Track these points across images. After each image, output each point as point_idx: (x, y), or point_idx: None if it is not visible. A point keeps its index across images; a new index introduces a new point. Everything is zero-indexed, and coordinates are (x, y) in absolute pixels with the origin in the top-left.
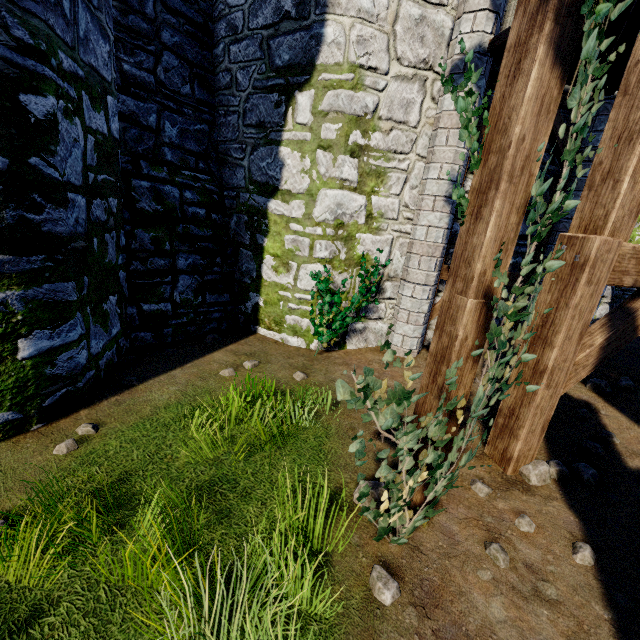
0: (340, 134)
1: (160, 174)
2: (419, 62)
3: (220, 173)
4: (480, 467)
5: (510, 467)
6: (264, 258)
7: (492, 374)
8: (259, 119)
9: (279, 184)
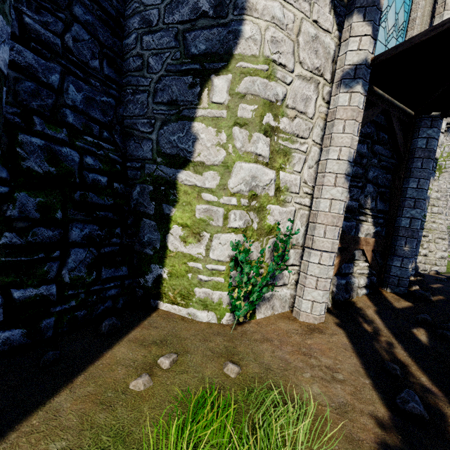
0: (255, 114)
1: (57, 134)
2: (314, 69)
3: (124, 145)
4: None
5: None
6: (170, 228)
7: None
8: (171, 97)
9: (191, 156)
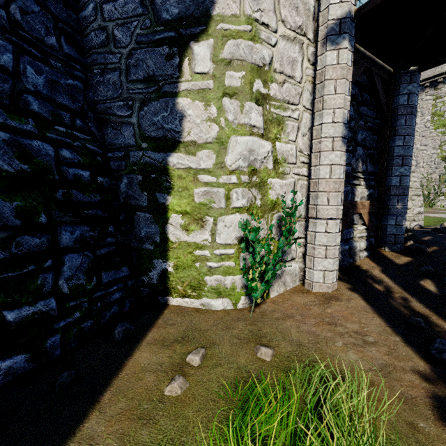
0: (244, 81)
1: (23, 125)
2: (297, 27)
3: (101, 134)
4: None
5: None
6: (169, 218)
7: None
8: (147, 73)
9: (180, 136)
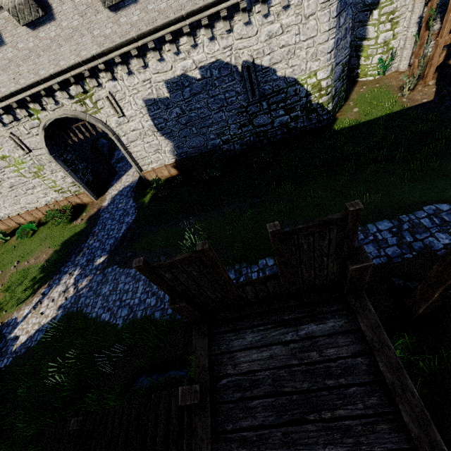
0: (386, 18)
1: None
2: None
3: None
4: (420, 86)
5: (426, 84)
6: (360, 59)
7: (419, 69)
8: (360, 20)
9: (366, 37)
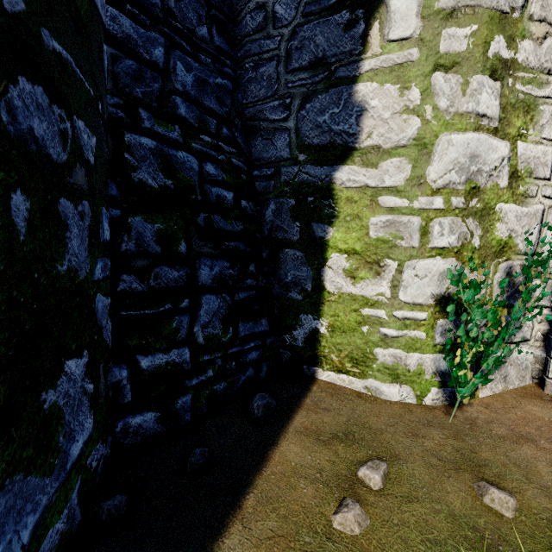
0: (474, 42)
1: (169, 133)
2: None
3: (247, 146)
4: None
5: None
6: (327, 258)
7: None
8: (315, 55)
9: (355, 141)
